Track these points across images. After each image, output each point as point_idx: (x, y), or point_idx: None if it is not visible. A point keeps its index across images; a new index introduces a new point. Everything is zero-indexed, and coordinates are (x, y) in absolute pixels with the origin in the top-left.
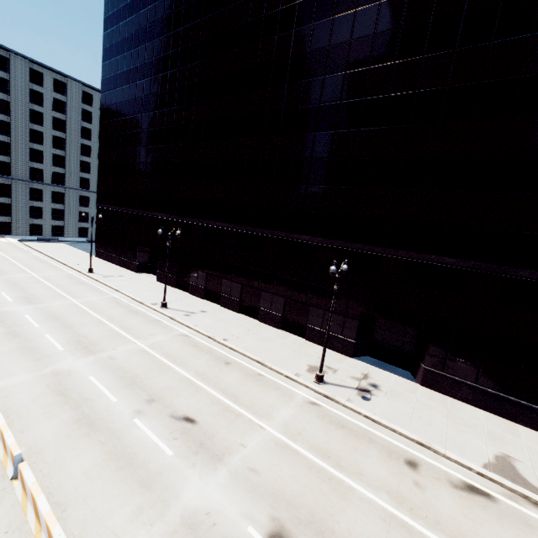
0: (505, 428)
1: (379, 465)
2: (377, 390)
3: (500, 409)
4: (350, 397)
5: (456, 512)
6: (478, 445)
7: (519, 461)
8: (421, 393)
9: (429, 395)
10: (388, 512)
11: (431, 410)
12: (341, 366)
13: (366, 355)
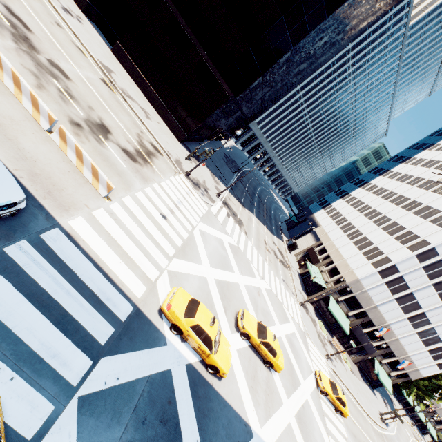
0: (130, 81)
1: (38, 6)
2: (78, 21)
3: (136, 79)
4: (54, 1)
5: (61, 37)
6: (106, 63)
7: (117, 76)
8: (105, 48)
9: (109, 53)
10: (22, 2)
11: (101, 49)
12: (68, 2)
13: (96, 24)
